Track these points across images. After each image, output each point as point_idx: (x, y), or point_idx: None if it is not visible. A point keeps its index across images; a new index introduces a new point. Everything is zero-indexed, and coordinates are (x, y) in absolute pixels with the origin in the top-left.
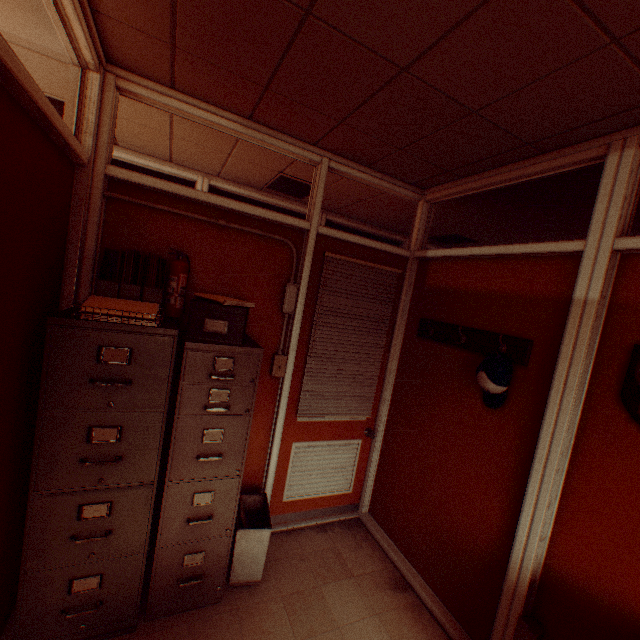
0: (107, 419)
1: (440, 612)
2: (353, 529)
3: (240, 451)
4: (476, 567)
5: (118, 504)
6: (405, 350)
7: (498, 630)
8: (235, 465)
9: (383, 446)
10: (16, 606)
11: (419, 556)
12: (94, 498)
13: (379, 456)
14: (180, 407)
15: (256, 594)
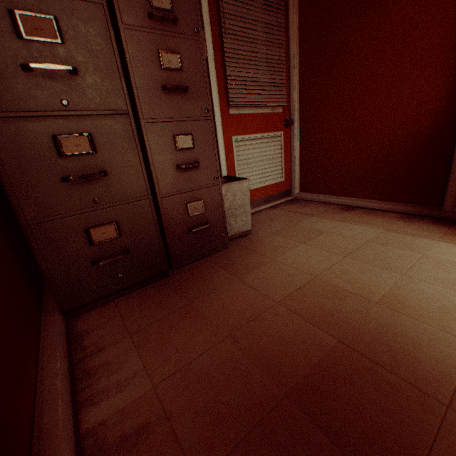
0: (29, 3)
1: (390, 205)
2: (295, 203)
3: (203, 88)
4: (420, 151)
5: (99, 140)
6: (304, 25)
7: (455, 174)
8: (202, 105)
9: (301, 132)
10: (44, 294)
11: (358, 186)
12: (66, 130)
13: (299, 143)
14: (120, 12)
15: (252, 239)
